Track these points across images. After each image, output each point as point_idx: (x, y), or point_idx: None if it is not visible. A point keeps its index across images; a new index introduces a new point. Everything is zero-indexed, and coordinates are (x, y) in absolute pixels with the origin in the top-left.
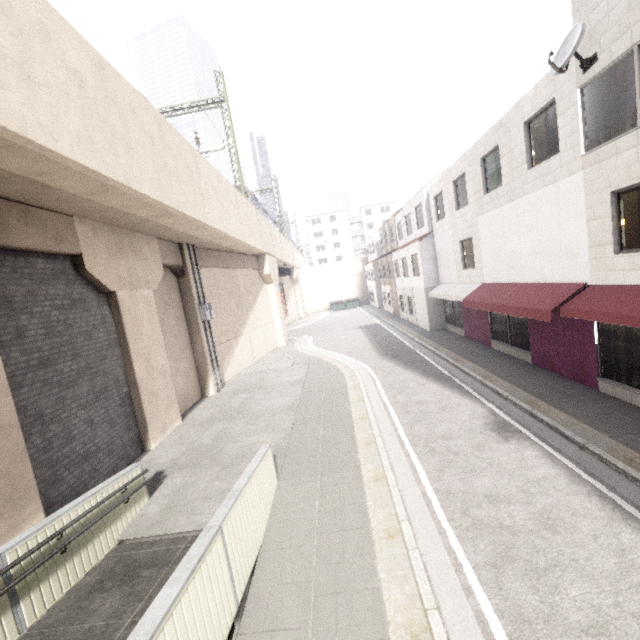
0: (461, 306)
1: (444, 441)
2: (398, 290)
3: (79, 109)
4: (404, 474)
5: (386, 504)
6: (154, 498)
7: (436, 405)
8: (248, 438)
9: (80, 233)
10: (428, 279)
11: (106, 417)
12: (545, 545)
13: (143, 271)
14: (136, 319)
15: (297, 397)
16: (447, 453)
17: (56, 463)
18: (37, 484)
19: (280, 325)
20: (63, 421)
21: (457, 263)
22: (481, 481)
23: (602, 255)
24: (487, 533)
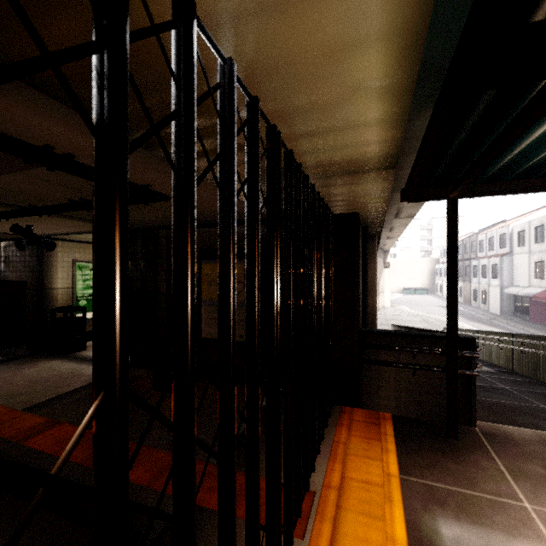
0: (529, 301)
1: None
2: (472, 286)
3: None
4: None
5: None
6: None
7: None
8: None
9: None
10: (504, 281)
11: None
12: None
13: None
14: None
15: (428, 326)
16: None
17: None
18: None
19: (388, 294)
20: None
21: (530, 274)
22: None
23: None
24: None
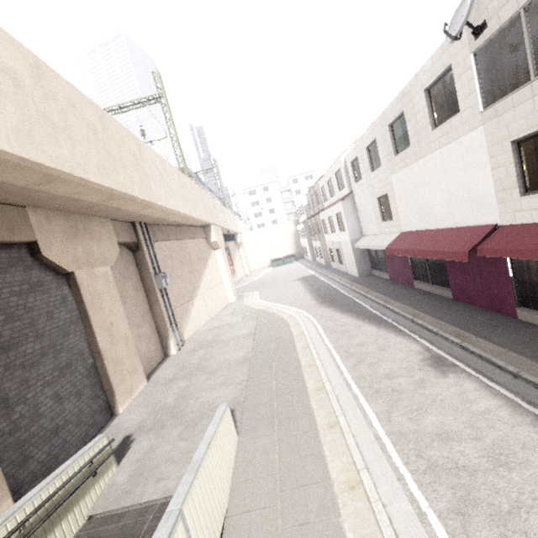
0: (384, 253)
1: (387, 380)
2: (327, 244)
3: (15, 105)
4: (355, 418)
5: (343, 452)
6: (122, 465)
7: (374, 345)
8: (208, 394)
9: (34, 222)
10: (352, 233)
11: (73, 390)
12: (504, 484)
13: (99, 250)
14: (96, 295)
15: (249, 349)
16: (392, 392)
17: (24, 443)
18: (5, 467)
19: (229, 284)
20: (29, 401)
21: (376, 217)
22: (428, 419)
23: (509, 198)
24: (444, 475)
